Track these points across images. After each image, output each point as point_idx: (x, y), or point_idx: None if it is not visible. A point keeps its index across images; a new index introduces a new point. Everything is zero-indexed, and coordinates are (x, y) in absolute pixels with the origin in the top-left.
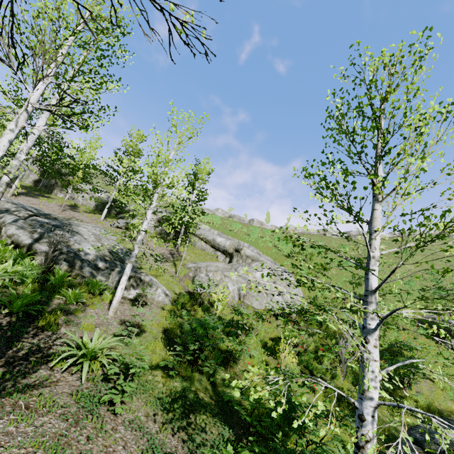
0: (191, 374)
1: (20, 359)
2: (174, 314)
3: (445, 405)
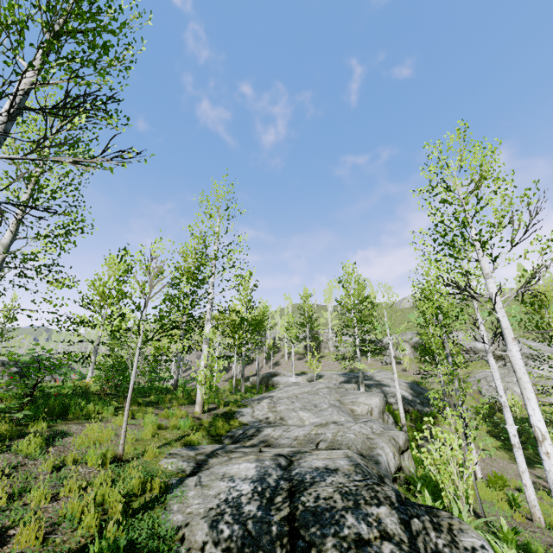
0: None
1: None
2: (485, 422)
3: None
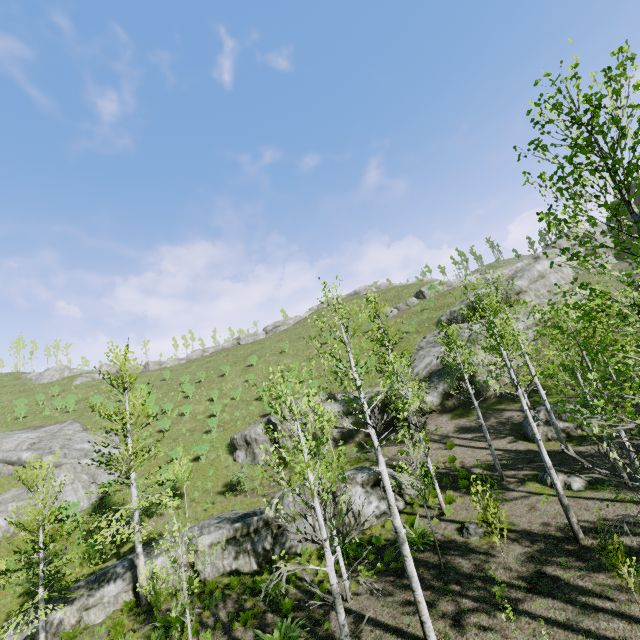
0: None
1: None
2: None
3: (159, 531)
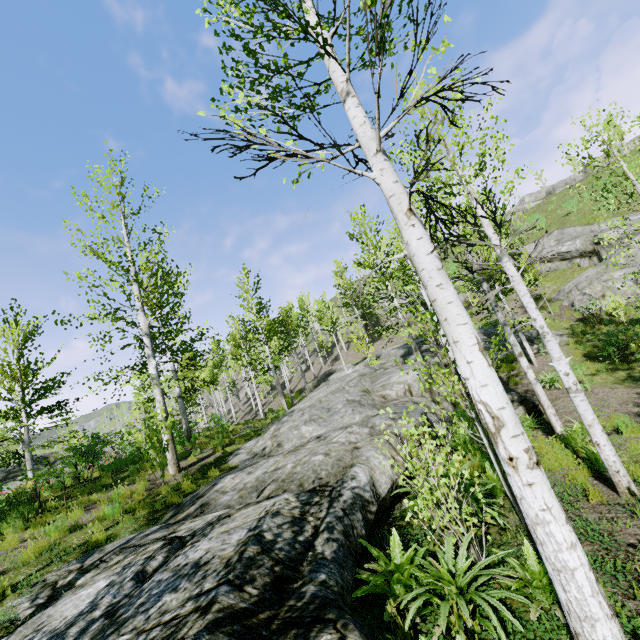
0: (628, 366)
1: (525, 394)
2: (581, 343)
3: None
